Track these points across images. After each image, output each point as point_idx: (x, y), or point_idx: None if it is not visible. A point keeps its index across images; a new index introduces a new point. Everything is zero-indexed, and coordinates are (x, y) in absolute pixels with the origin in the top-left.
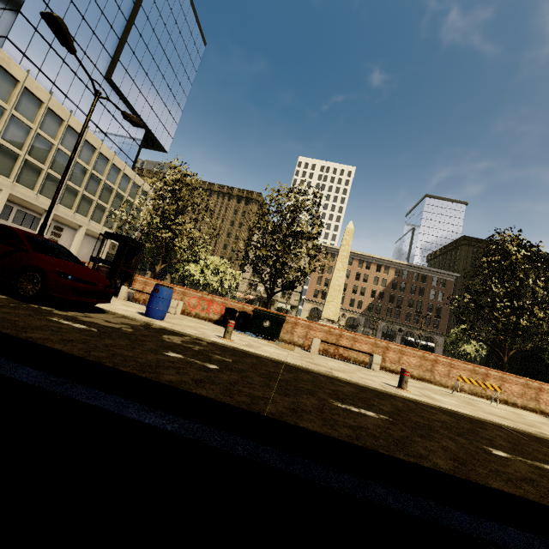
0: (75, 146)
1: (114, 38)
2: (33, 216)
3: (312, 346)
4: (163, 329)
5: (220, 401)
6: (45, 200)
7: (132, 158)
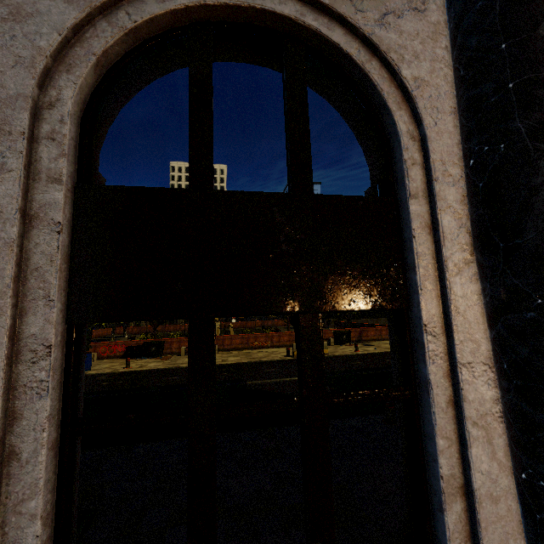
0: None
1: None
2: None
3: (181, 353)
4: (94, 375)
5: (123, 389)
6: None
7: None
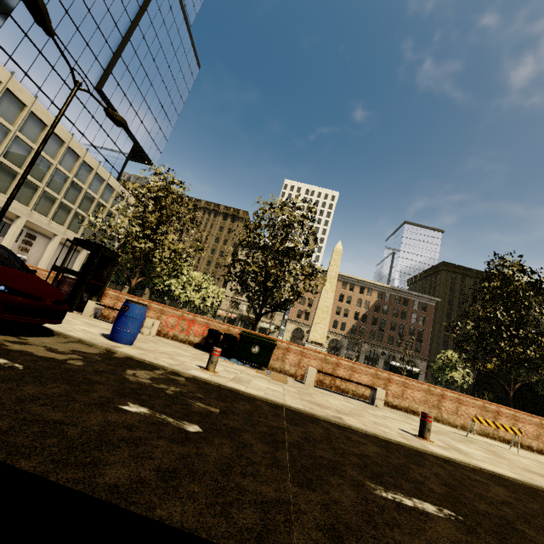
0: (45, 138)
1: (108, 51)
2: (3, 222)
3: (307, 377)
4: (129, 359)
5: (207, 541)
6: (18, 205)
7: (118, 169)
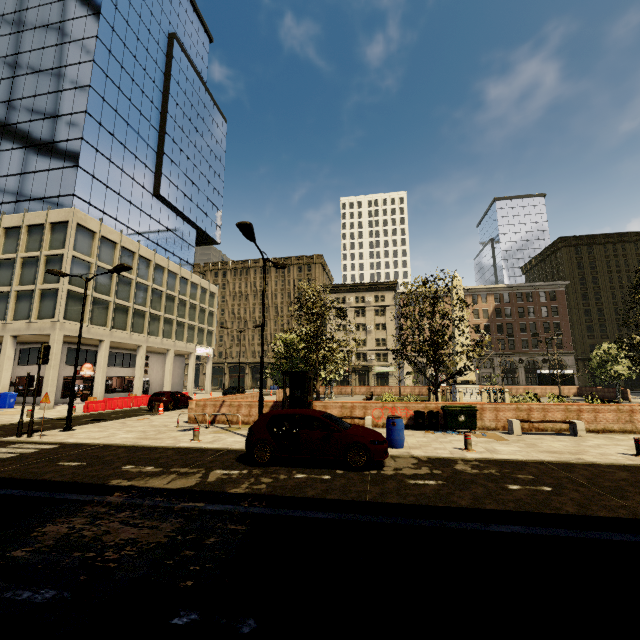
0: (263, 312)
1: (152, 153)
2: (122, 354)
3: (514, 429)
4: (433, 459)
5: (624, 518)
6: (137, 336)
7: (191, 262)
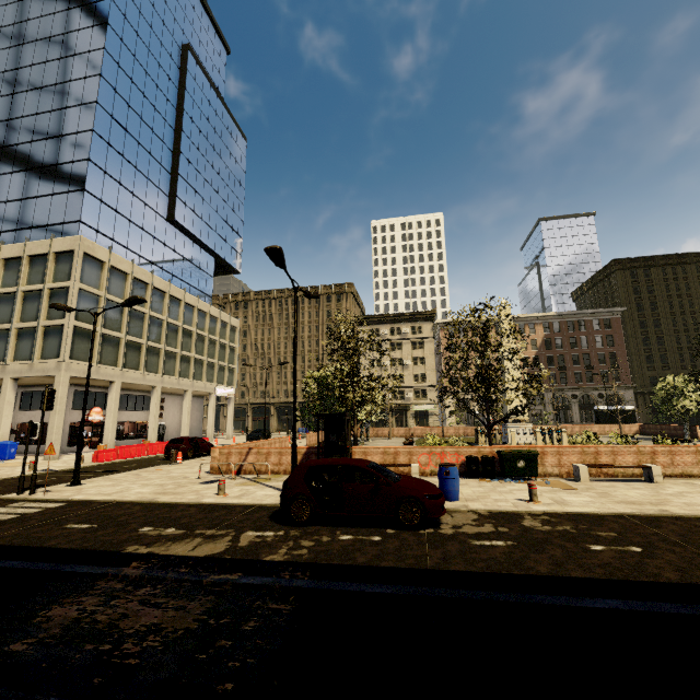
0: (295, 348)
1: (165, 175)
2: (134, 396)
3: (581, 475)
4: (495, 514)
5: None
6: (151, 376)
7: (210, 294)
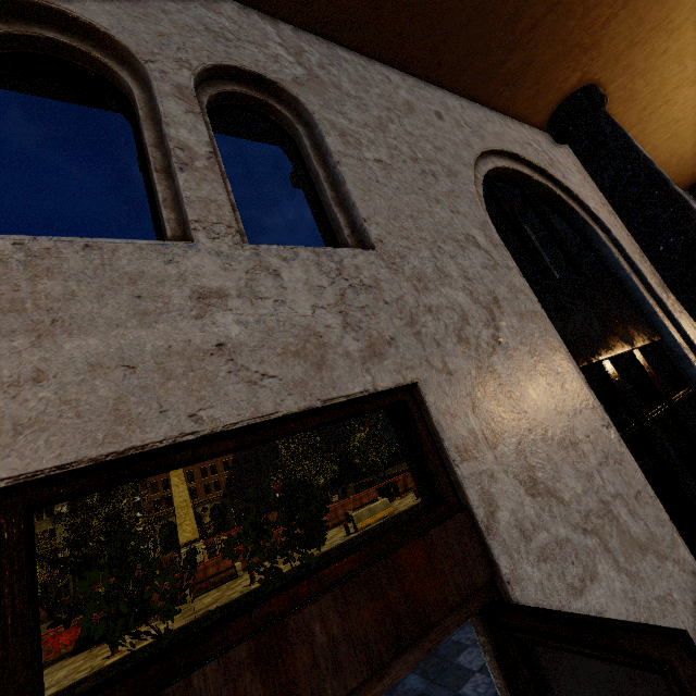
0: None
1: None
2: None
3: (187, 597)
4: (61, 693)
5: None
6: None
7: None
